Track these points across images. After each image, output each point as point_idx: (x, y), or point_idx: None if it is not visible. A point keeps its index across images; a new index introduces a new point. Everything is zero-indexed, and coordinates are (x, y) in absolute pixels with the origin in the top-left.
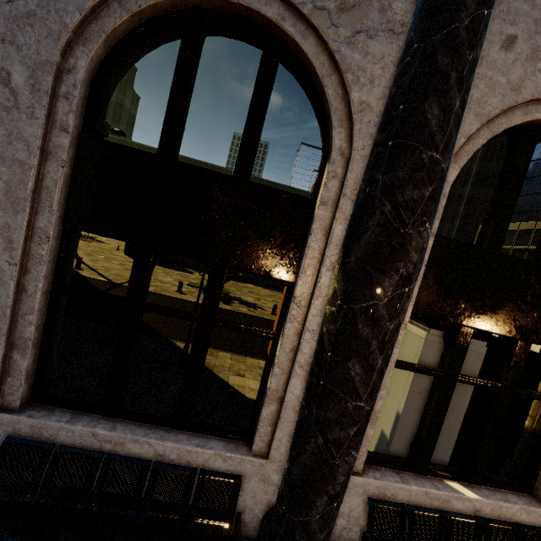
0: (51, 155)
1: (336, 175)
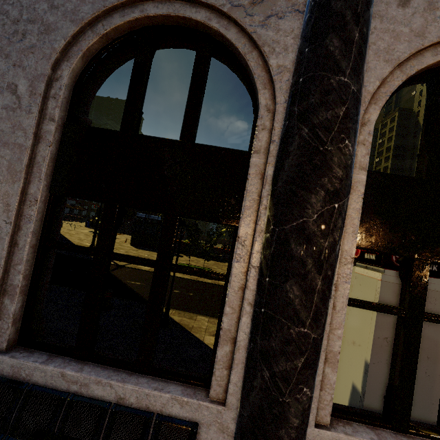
0: (42, 138)
1: (264, 127)
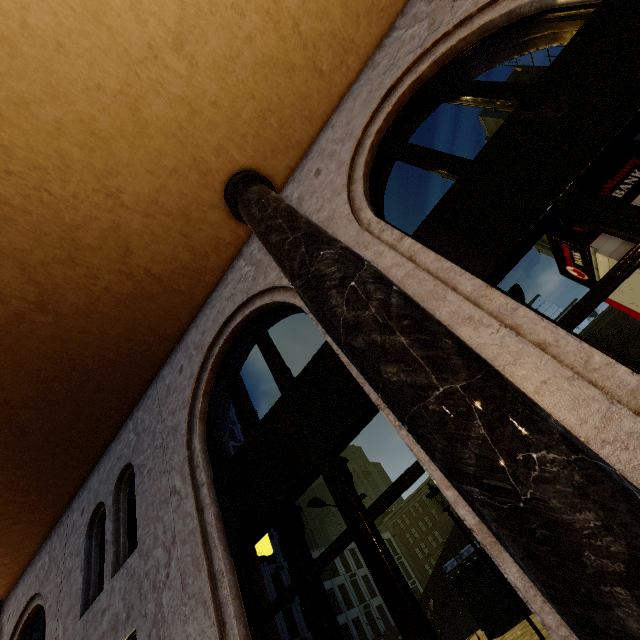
0: (204, 508)
1: None
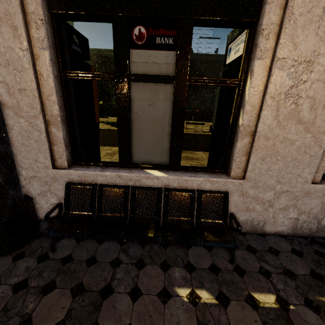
0: None
1: None
